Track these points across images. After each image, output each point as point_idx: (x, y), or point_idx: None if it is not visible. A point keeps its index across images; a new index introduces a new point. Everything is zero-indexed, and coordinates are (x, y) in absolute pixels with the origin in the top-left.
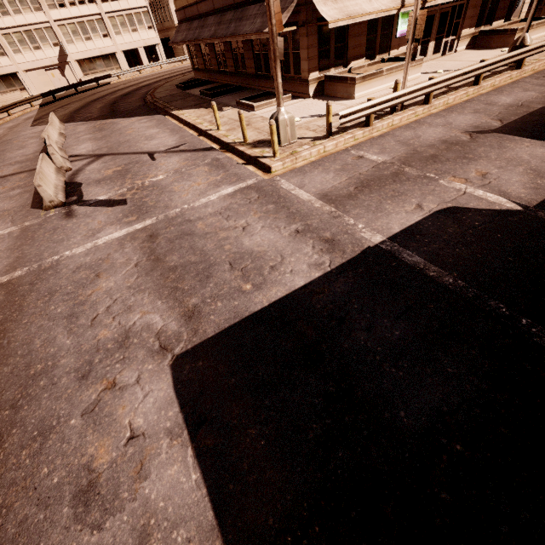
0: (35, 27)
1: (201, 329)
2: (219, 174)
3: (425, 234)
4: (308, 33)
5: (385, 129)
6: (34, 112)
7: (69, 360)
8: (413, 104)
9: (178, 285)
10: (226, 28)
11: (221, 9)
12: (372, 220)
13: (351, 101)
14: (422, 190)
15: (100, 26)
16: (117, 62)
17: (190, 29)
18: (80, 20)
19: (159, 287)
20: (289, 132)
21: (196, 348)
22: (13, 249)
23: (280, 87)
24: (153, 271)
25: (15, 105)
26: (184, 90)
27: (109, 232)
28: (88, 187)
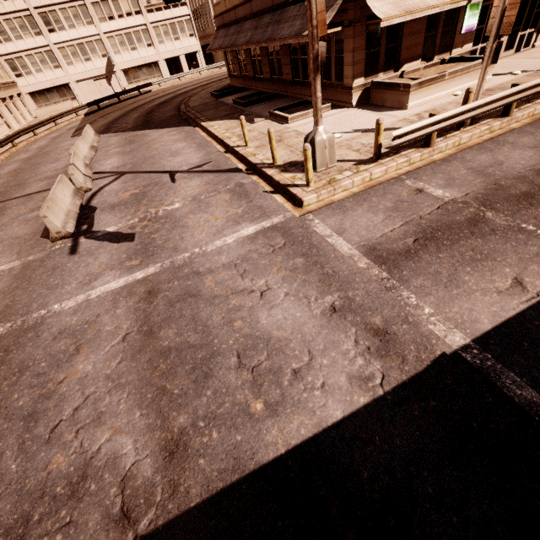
0: (86, 40)
1: (183, 484)
2: (240, 205)
3: (537, 341)
4: (355, 34)
5: (449, 149)
6: (78, 122)
7: (4, 506)
8: (486, 116)
9: (166, 385)
10: (263, 32)
11: (259, 13)
12: (445, 300)
13: (403, 112)
14: (519, 252)
15: (145, 36)
16: (159, 70)
17: (227, 35)
18: (127, 32)
19: (143, 384)
20: (327, 155)
21: (169, 528)
22: (6, 293)
23: (319, 102)
24: (141, 352)
25: (62, 115)
26: (218, 98)
27: (106, 279)
28: (101, 214)
